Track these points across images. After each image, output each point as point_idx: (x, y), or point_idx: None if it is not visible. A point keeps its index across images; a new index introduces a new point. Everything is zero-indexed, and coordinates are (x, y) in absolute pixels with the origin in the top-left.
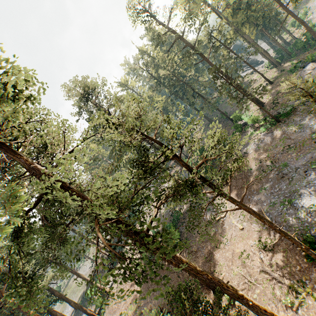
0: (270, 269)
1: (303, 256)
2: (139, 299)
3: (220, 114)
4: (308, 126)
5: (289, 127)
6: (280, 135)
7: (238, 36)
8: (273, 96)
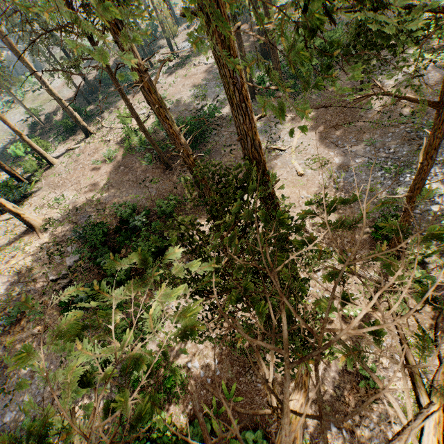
0: (310, 228)
1: (365, 232)
2: (102, 189)
3: None
4: None
5: None
6: None
7: None
8: None
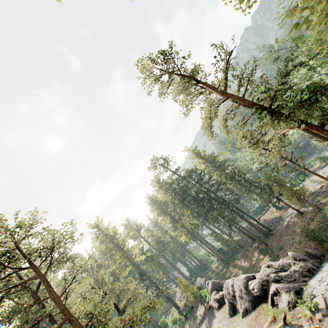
0: None
1: None
2: None
3: (152, 323)
4: (198, 315)
5: (191, 320)
6: (188, 327)
7: (159, 257)
8: (185, 301)
